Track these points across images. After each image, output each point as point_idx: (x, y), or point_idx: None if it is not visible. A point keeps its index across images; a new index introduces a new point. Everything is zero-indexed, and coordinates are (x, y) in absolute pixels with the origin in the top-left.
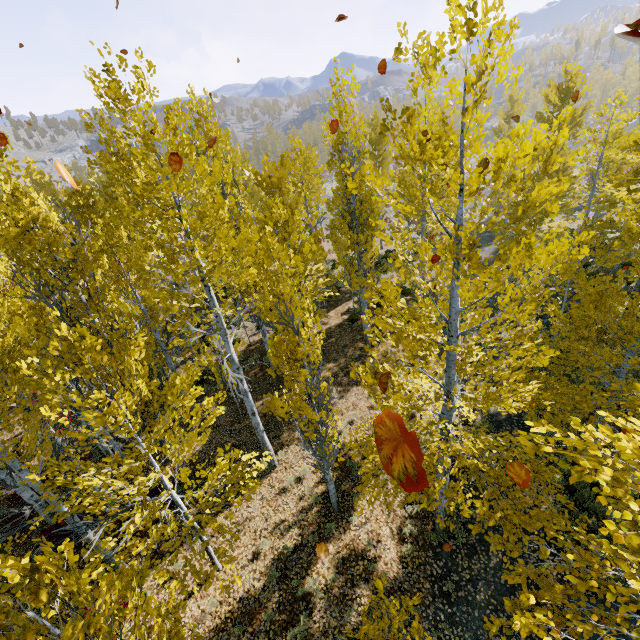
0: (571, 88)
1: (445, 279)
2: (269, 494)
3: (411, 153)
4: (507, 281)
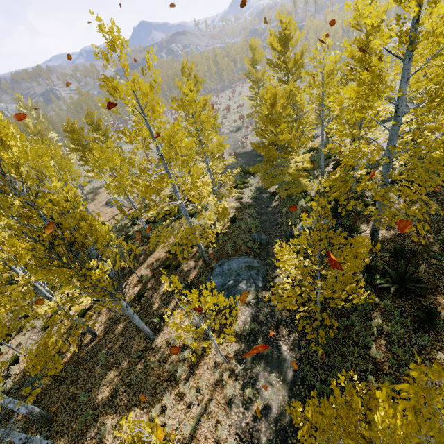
0: (288, 35)
1: None
2: None
3: None
4: None
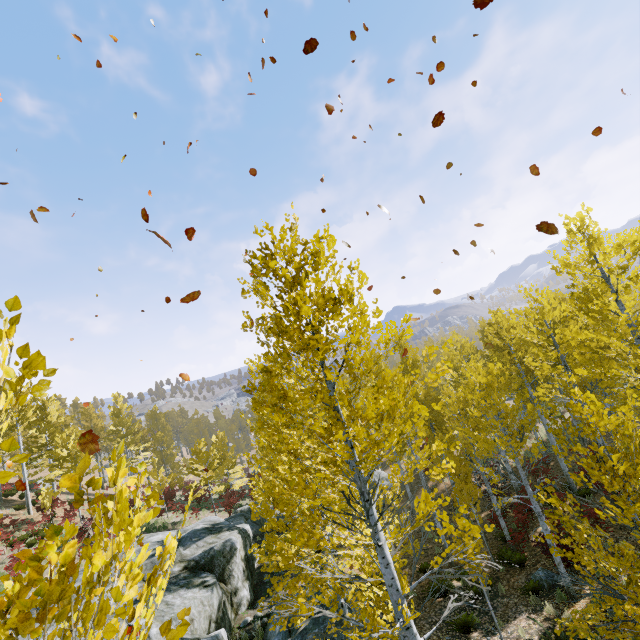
0: None
1: None
2: None
3: None
4: None
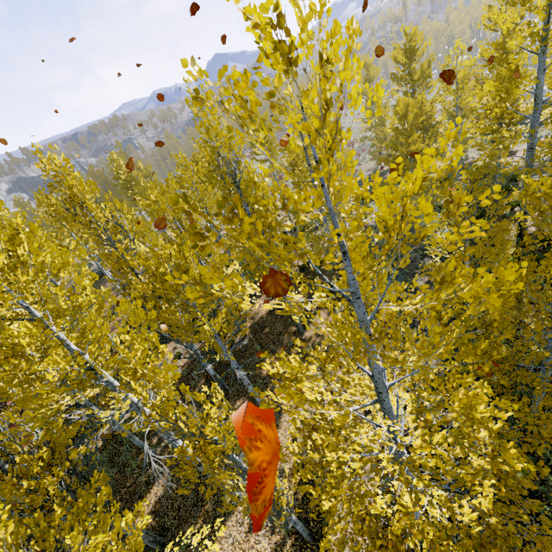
0: (414, 47)
1: (355, 322)
2: (239, 535)
3: (270, 205)
4: (425, 310)
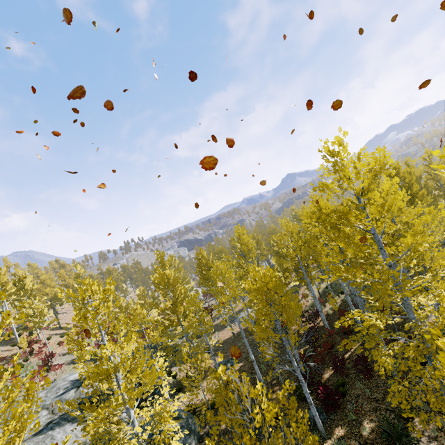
0: None
1: None
2: None
3: None
4: None
